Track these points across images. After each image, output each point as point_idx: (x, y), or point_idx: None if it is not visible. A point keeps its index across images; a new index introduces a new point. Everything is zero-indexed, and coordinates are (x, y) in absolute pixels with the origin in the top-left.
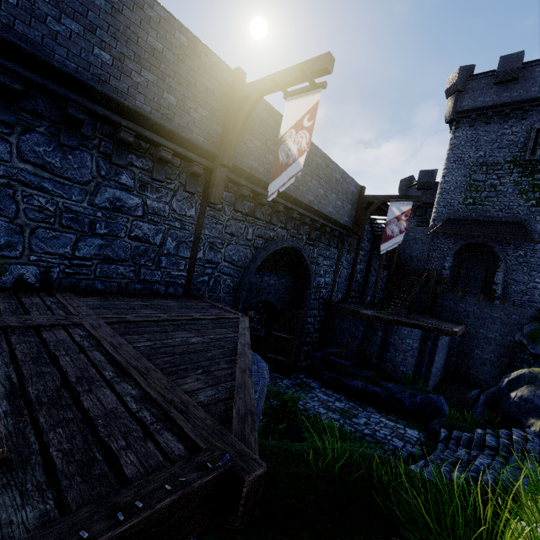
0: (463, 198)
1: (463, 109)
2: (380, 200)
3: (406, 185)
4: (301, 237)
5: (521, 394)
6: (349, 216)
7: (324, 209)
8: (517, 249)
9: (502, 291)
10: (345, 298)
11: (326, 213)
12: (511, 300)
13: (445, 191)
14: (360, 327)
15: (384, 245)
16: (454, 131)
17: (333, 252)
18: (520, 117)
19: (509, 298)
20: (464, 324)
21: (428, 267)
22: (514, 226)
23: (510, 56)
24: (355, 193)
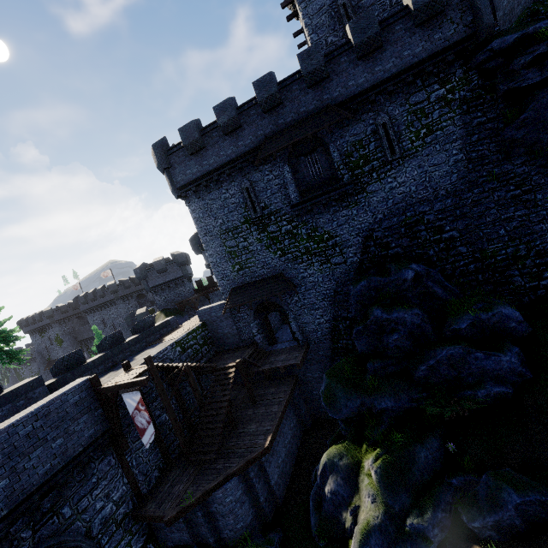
0: (232, 266)
1: (181, 184)
2: (114, 391)
3: (196, 243)
4: (18, 542)
5: (330, 488)
6: (94, 423)
7: (29, 486)
8: (292, 296)
9: (302, 335)
10: (166, 464)
11: (38, 484)
12: (312, 340)
13: (215, 264)
14: (180, 519)
15: (144, 438)
16: (188, 205)
17: (105, 464)
18: (228, 180)
19: (309, 339)
20: (293, 379)
21: (243, 337)
22: (278, 279)
23: (185, 127)
24: (84, 395)
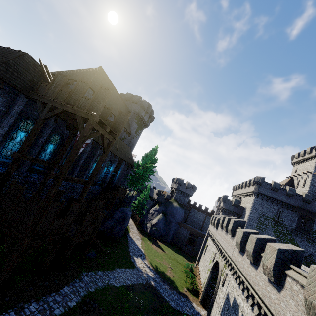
0: (256, 225)
1: (260, 192)
2: None
3: (225, 198)
4: None
5: None
6: None
7: None
8: None
9: None
10: None
11: None
12: None
13: (251, 219)
14: None
15: None
16: (256, 197)
17: None
18: (276, 204)
19: None
20: None
21: None
22: None
23: (277, 183)
24: None
